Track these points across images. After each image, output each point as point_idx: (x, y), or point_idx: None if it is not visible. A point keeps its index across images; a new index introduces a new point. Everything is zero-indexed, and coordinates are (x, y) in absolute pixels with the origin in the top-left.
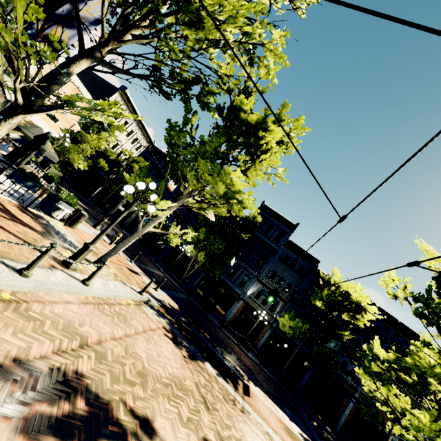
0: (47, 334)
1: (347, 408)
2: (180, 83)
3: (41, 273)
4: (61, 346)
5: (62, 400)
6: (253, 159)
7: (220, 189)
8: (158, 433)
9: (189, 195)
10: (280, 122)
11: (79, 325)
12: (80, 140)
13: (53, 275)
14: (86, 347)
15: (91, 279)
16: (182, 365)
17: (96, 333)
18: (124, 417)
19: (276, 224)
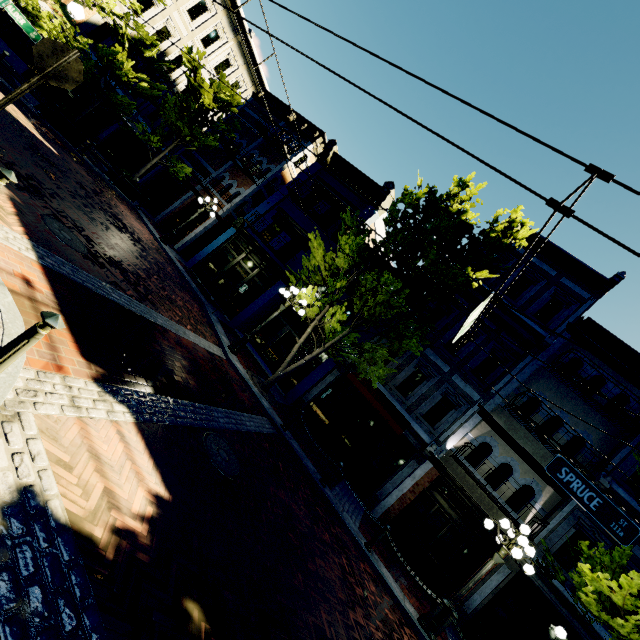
0: None
1: None
2: None
3: None
4: None
5: None
6: None
7: None
8: None
9: None
10: None
11: None
12: None
13: None
14: None
15: None
16: None
17: None
18: None
19: (547, 273)
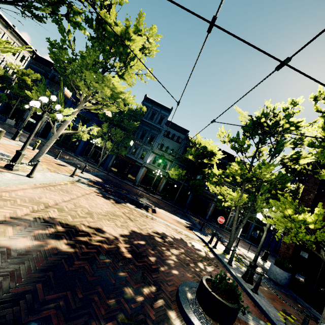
0: (21, 205)
1: (211, 207)
2: (47, 5)
3: None
4: (34, 209)
5: (48, 228)
6: (126, 65)
7: (107, 92)
8: (106, 231)
9: (85, 100)
10: (139, 32)
11: (39, 199)
12: None
13: (4, 175)
14: (49, 207)
15: (33, 173)
16: (112, 206)
17: (52, 200)
18: (86, 229)
19: (158, 110)
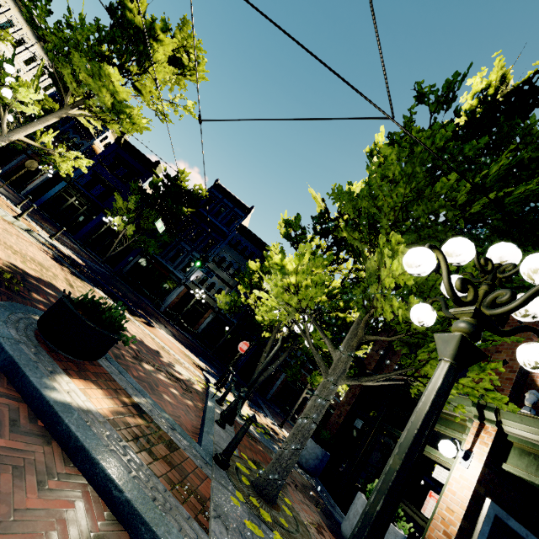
0: None
1: (279, 379)
2: None
3: None
4: None
5: None
6: (143, 70)
7: (107, 99)
8: None
9: (73, 104)
10: (168, 31)
11: None
12: None
13: None
14: None
15: None
16: (54, 266)
17: None
18: None
19: (230, 206)
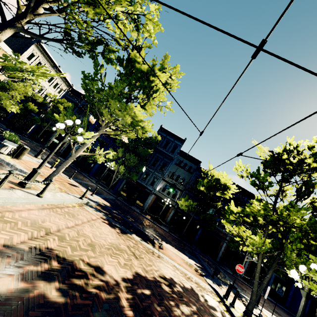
0: (21, 229)
1: (223, 246)
2: (87, 44)
3: (5, 193)
4: (33, 235)
5: (42, 263)
6: (148, 97)
7: (128, 120)
8: (107, 272)
9: (106, 126)
10: (164, 69)
11: (42, 222)
12: (9, 88)
13: (14, 193)
14: (50, 234)
15: (43, 192)
16: (117, 237)
17: (55, 225)
18: (84, 267)
19: (171, 140)
